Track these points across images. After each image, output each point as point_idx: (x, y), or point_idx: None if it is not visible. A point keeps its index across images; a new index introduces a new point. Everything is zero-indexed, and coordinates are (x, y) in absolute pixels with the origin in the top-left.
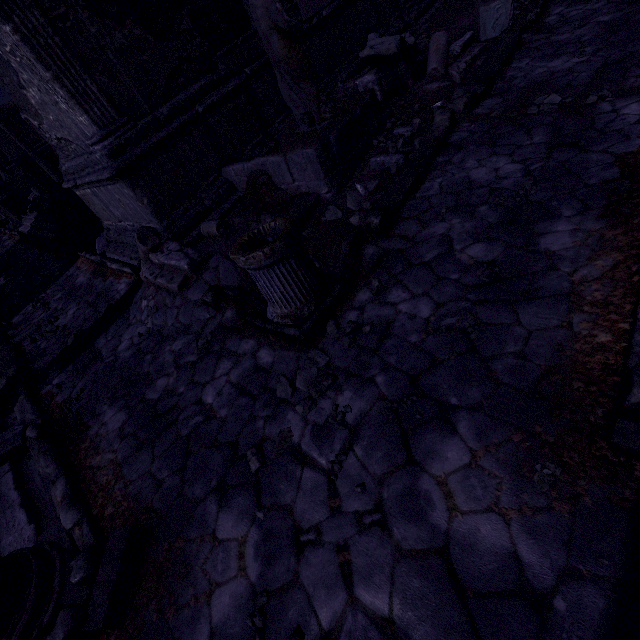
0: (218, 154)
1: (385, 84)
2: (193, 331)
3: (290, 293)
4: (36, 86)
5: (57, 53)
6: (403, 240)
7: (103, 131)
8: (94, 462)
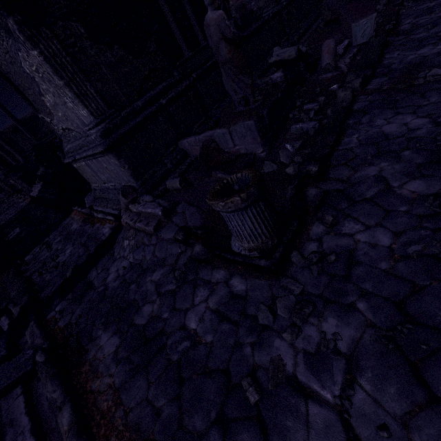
0: (175, 132)
1: (290, 78)
2: (168, 263)
3: (258, 230)
4: (51, 93)
5: (68, 68)
6: (339, 182)
7: (97, 119)
8: (94, 386)
